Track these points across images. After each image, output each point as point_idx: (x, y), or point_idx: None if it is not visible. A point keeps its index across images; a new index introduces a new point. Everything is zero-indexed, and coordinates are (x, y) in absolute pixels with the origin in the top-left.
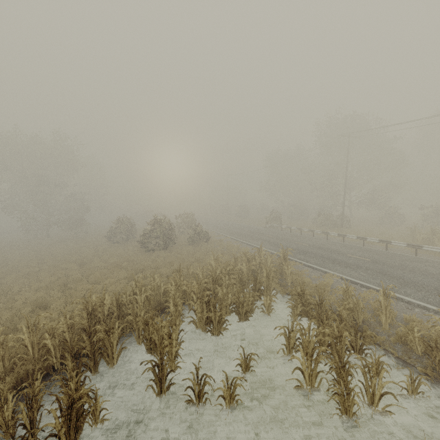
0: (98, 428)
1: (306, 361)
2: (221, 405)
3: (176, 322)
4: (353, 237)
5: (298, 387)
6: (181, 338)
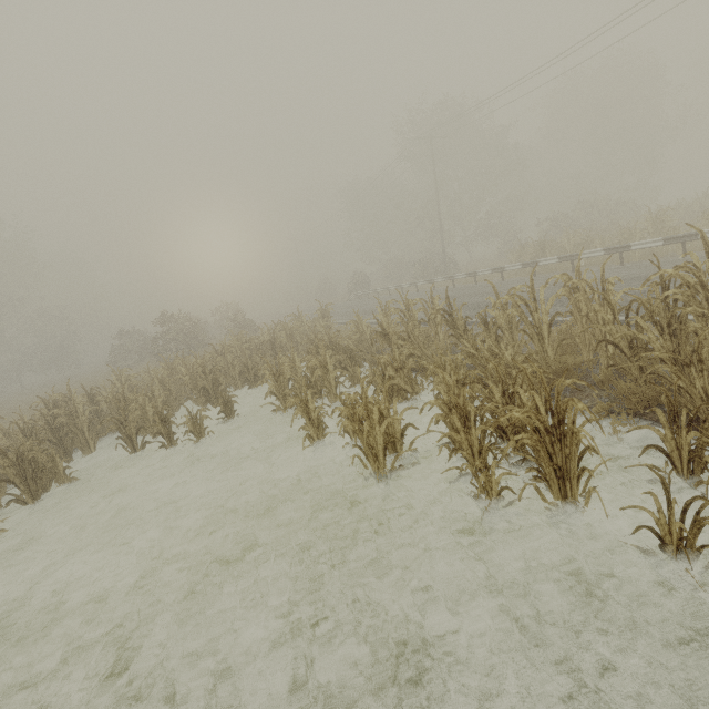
0: (69, 489)
1: (276, 383)
2: (193, 441)
3: (171, 405)
4: (441, 280)
5: (275, 411)
6: (168, 412)
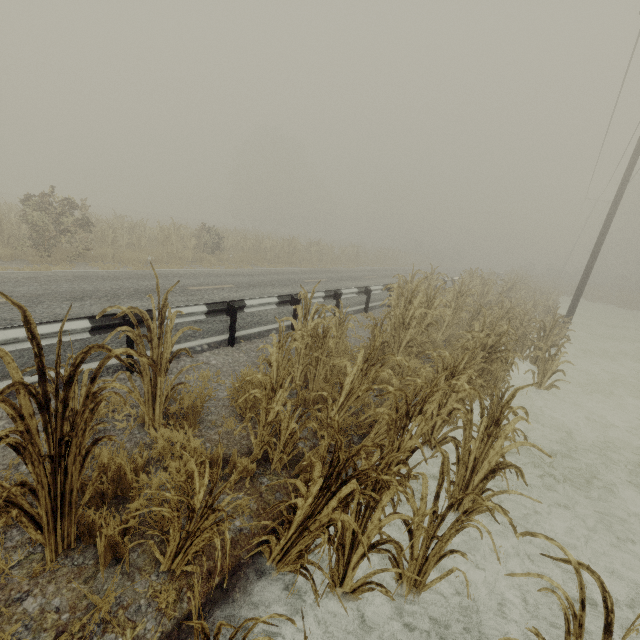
0: None
1: None
2: None
3: None
4: None
5: None
6: None
